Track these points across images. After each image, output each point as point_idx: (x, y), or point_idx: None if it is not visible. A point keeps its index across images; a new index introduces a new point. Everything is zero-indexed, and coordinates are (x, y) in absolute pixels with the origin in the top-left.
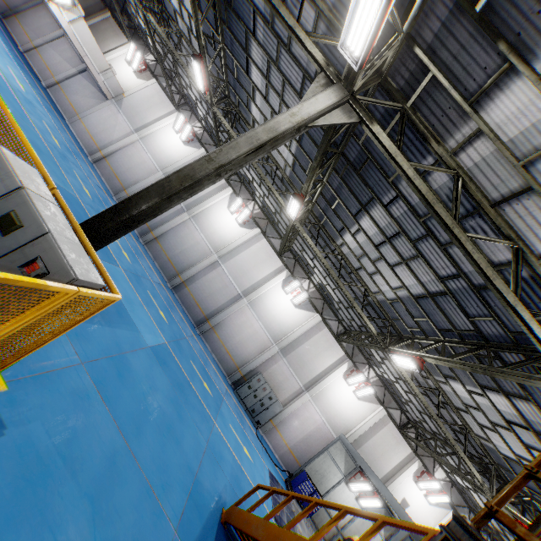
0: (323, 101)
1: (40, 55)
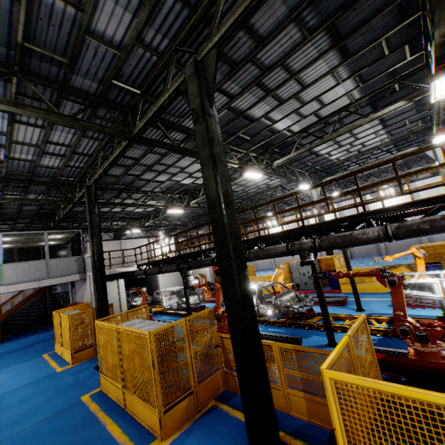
0: (439, 151)
1: (259, 264)
